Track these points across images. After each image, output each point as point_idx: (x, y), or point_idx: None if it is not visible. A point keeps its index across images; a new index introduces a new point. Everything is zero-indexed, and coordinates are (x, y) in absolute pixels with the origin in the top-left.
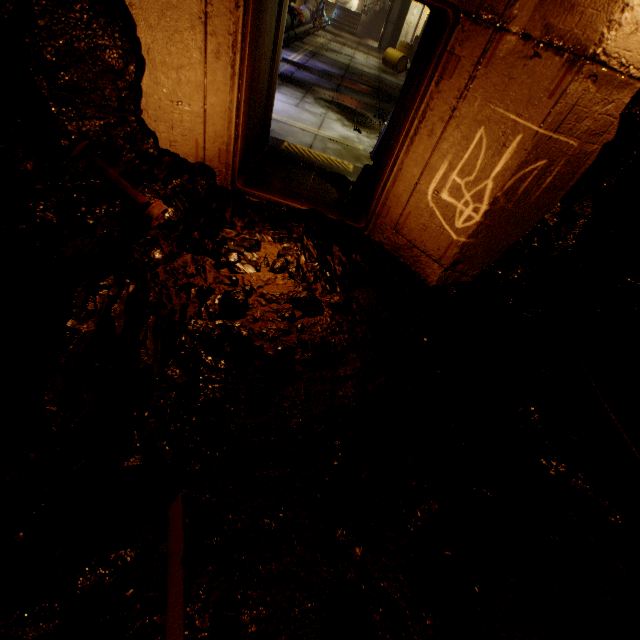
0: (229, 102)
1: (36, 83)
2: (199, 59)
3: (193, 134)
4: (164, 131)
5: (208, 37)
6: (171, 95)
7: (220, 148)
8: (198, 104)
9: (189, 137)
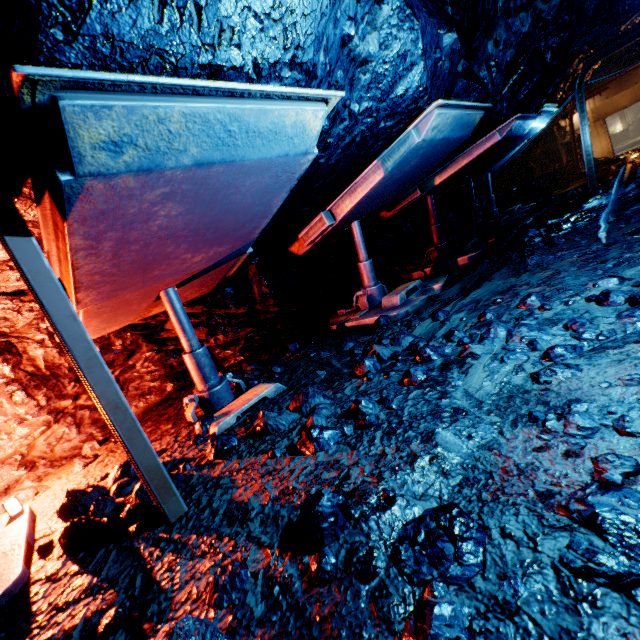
0: (605, 143)
1: (579, 153)
2: (598, 140)
3: (600, 153)
4: (594, 155)
5: (598, 136)
6: (594, 148)
7: (606, 152)
8: (599, 147)
9: (599, 154)
